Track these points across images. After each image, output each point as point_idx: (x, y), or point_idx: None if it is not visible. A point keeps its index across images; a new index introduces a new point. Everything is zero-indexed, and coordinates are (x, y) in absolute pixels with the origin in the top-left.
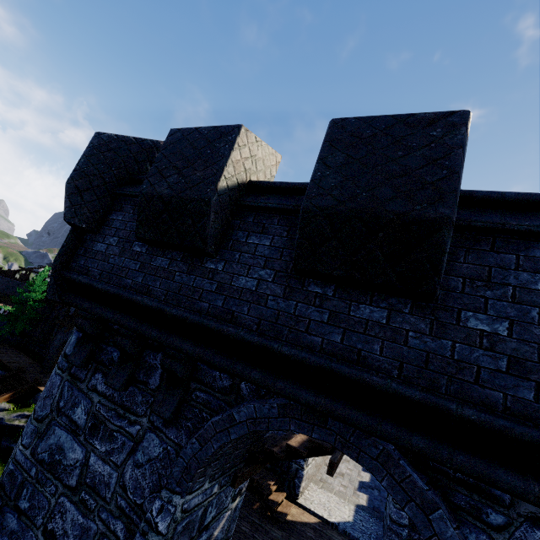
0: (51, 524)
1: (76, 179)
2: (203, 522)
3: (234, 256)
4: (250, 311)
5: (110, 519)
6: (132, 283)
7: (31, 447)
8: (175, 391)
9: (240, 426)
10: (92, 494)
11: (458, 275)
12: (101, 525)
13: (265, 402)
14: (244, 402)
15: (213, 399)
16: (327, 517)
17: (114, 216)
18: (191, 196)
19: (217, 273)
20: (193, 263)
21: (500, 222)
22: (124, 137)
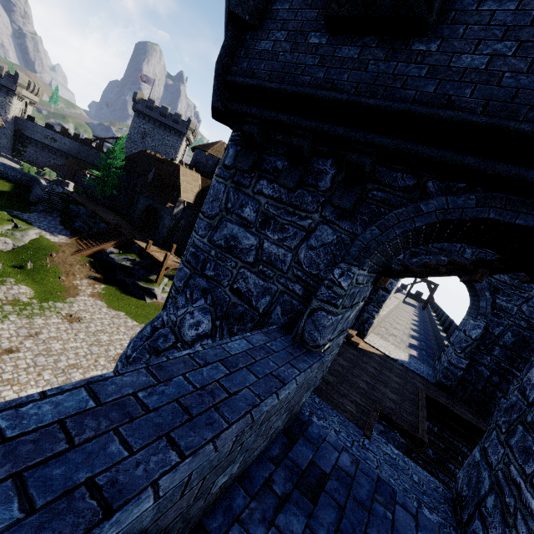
0: (236, 285)
1: None
2: (353, 301)
3: (457, 31)
4: (474, 93)
5: (289, 283)
6: (311, 79)
7: (207, 237)
8: (354, 188)
9: (428, 216)
10: (269, 267)
11: None
12: (280, 286)
13: (459, 196)
14: (430, 198)
15: (393, 197)
16: (388, 354)
17: (278, 5)
18: None
19: (428, 55)
20: (394, 47)
21: None
22: None
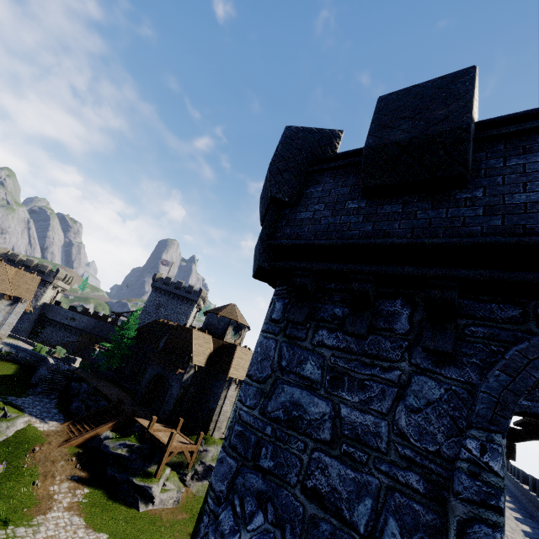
0: (311, 481)
1: (276, 162)
2: None
3: (495, 181)
4: None
5: (395, 470)
6: (360, 232)
7: (258, 407)
8: (445, 326)
9: None
10: (357, 446)
11: None
12: (384, 478)
13: None
14: None
15: (500, 331)
16: None
17: (311, 189)
18: (441, 129)
19: (477, 200)
20: (437, 199)
21: None
22: (307, 128)
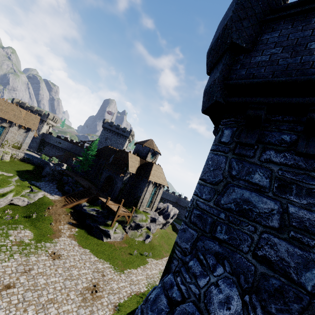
0: (261, 252)
1: (238, 10)
2: None
3: None
4: None
5: None
6: None
7: (213, 200)
8: None
9: None
10: (305, 234)
11: None
12: None
13: None
14: None
15: None
16: None
17: (266, 36)
18: None
19: None
20: None
21: None
22: None
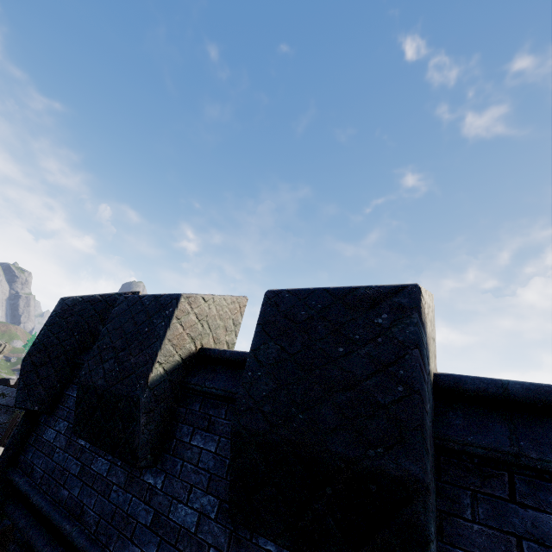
0: None
1: (33, 354)
2: None
3: (176, 467)
4: None
5: None
6: (68, 496)
7: None
8: None
9: None
10: None
11: (469, 548)
12: None
13: None
14: None
15: None
16: None
17: (70, 391)
18: (122, 392)
19: (155, 494)
20: (132, 472)
21: (511, 450)
22: (90, 296)
